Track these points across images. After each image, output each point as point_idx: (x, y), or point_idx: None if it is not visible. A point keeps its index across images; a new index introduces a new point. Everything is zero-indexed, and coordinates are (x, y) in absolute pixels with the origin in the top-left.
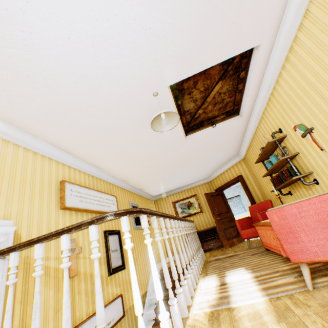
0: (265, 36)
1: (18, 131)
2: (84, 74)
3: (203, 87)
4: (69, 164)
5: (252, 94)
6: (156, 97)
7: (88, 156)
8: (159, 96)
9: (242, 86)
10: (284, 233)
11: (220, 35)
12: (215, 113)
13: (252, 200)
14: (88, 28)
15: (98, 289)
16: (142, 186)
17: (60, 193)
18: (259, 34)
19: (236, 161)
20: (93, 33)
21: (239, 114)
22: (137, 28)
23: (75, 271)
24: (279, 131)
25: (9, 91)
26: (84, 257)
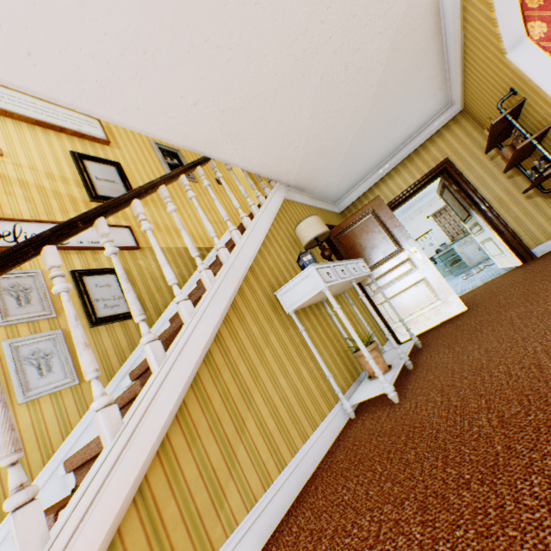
0: None
1: None
2: None
3: None
4: None
5: None
6: None
7: None
8: None
9: None
10: None
11: None
12: None
13: None
14: None
15: None
16: None
17: None
18: None
19: None
20: None
21: None
22: None
23: None
24: None
25: None
26: (17, 165)
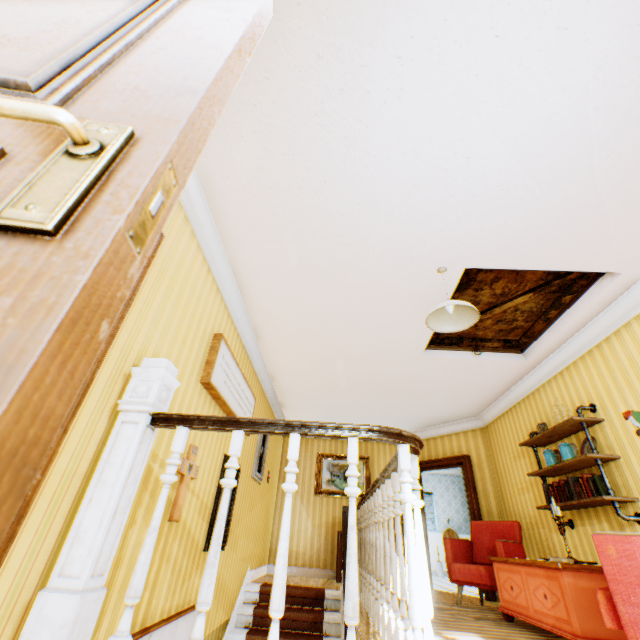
0: (633, 266)
1: (213, 227)
2: (379, 200)
3: (502, 290)
4: (231, 311)
5: (564, 331)
6: (442, 274)
7: (261, 310)
8: (443, 275)
9: (554, 313)
10: (625, 583)
11: (582, 238)
12: (489, 333)
13: (477, 511)
14: (437, 156)
15: (355, 552)
16: (286, 400)
17: (209, 354)
18: (627, 260)
19: (467, 426)
20: (437, 163)
21: (523, 352)
22: (493, 183)
23: (180, 512)
24: (590, 408)
25: (262, 174)
26: (194, 490)
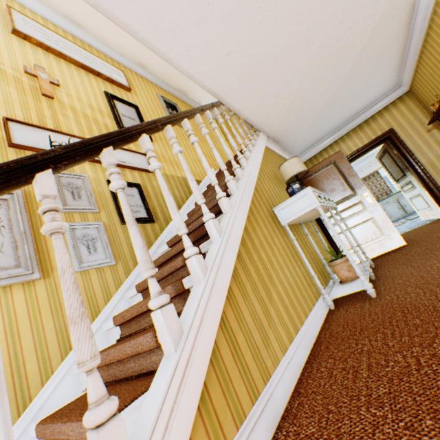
0: None
1: None
2: None
3: None
4: (18, 1)
5: None
6: None
7: None
8: None
9: None
10: None
11: None
12: None
13: None
14: None
15: None
16: (178, 84)
17: (8, 20)
18: None
19: None
20: None
21: None
22: None
23: (51, 94)
24: None
25: None
26: (69, 95)
